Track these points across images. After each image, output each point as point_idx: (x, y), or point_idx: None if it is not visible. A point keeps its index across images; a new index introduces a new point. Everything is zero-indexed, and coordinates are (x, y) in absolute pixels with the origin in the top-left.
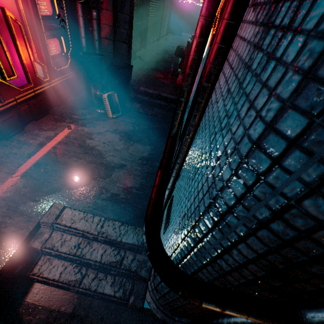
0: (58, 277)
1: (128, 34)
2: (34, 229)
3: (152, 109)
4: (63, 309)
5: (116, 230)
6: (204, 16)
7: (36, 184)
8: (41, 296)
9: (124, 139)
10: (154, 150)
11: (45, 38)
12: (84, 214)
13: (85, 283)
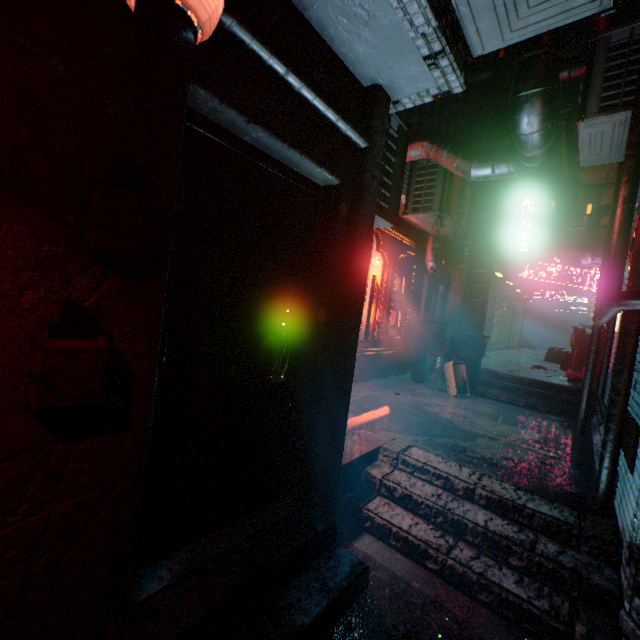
0: (407, 528)
1: (483, 303)
2: (373, 453)
3: (525, 397)
4: (415, 584)
5: (509, 491)
6: (623, 191)
7: (367, 420)
8: (375, 550)
9: (482, 417)
10: (549, 438)
11: (390, 304)
12: (442, 459)
13: (457, 555)
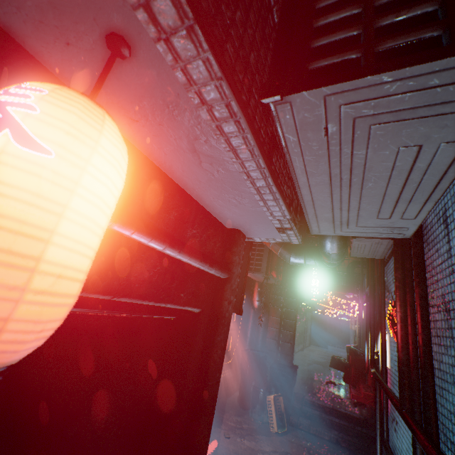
0: None
1: (293, 335)
2: None
3: (329, 430)
4: None
5: None
6: (399, 311)
7: None
8: None
9: None
10: None
11: None
12: None
13: None
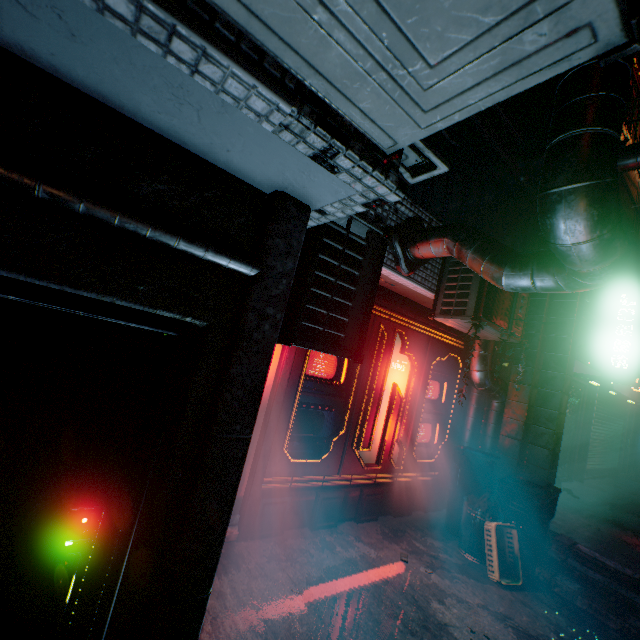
0: None
1: (554, 436)
2: None
3: (621, 614)
4: None
5: None
6: None
7: (318, 628)
8: None
9: None
10: None
11: (419, 418)
12: None
13: None
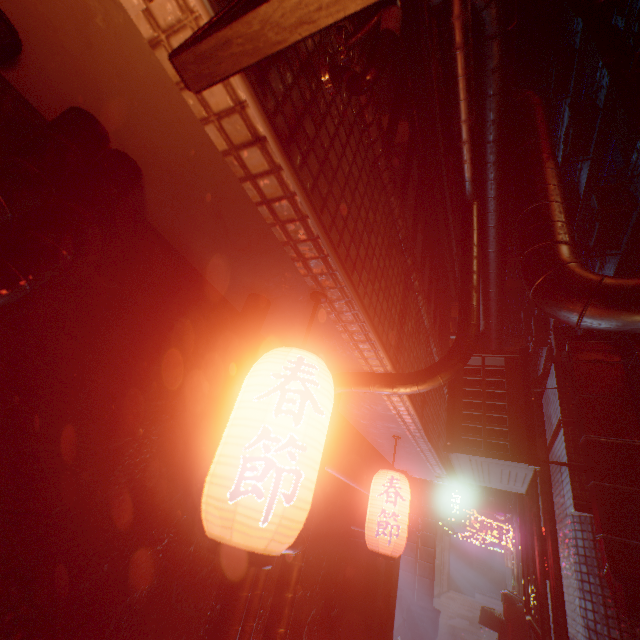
0: None
1: (432, 568)
2: None
3: None
4: None
5: None
6: (537, 545)
7: None
8: None
9: None
10: None
11: None
12: None
13: None
